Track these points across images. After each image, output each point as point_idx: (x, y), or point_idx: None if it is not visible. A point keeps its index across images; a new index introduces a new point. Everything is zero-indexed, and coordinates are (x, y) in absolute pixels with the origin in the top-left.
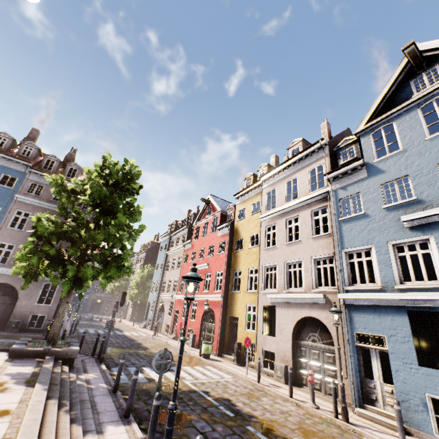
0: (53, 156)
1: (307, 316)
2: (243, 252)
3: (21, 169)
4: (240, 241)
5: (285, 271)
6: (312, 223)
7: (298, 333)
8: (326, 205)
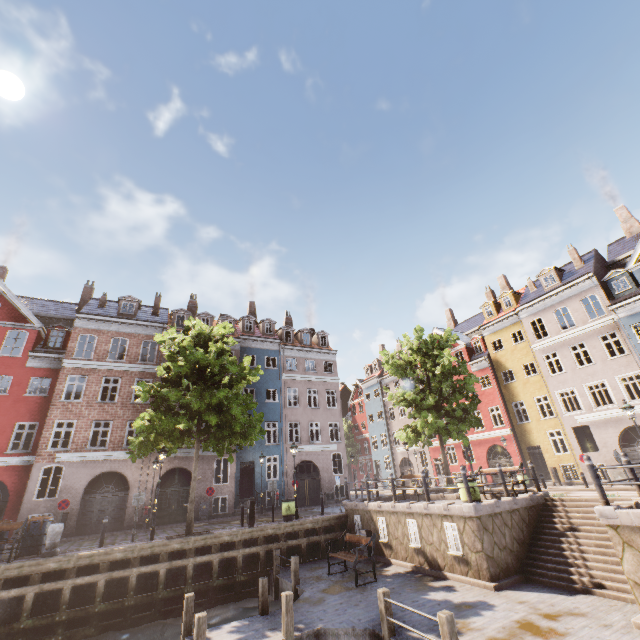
0: (287, 326)
1: (629, 426)
2: (518, 382)
3: (275, 347)
4: (507, 372)
5: (587, 393)
6: (603, 347)
7: (623, 443)
8: (614, 330)
